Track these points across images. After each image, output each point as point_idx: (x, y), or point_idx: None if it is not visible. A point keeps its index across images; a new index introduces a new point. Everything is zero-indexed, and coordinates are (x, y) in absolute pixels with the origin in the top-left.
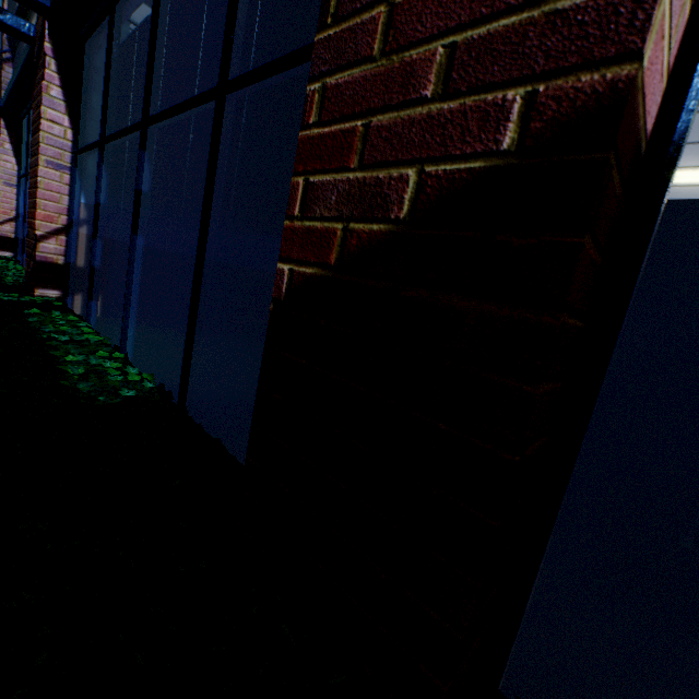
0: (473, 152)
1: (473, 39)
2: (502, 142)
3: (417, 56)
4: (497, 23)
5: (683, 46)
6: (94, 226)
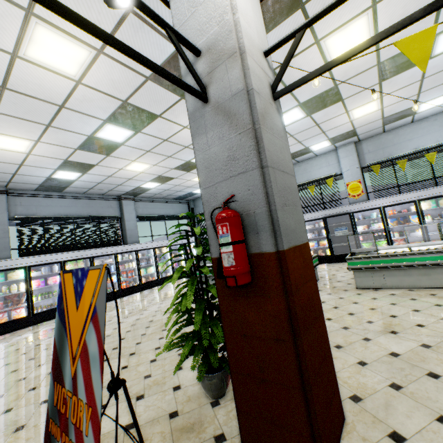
0: None
1: None
2: None
3: None
4: None
5: None
6: None
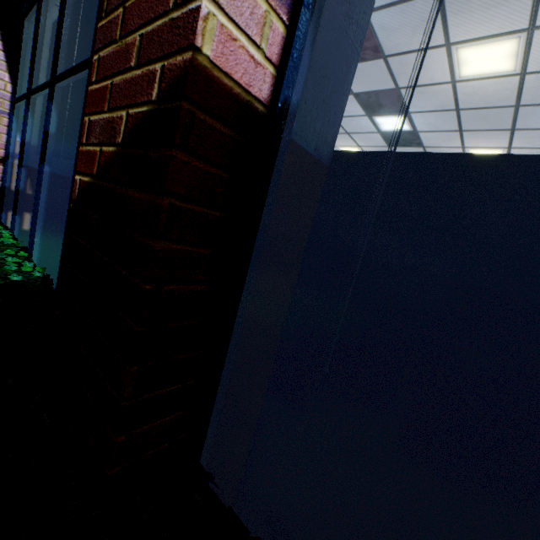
0: (144, 101)
1: (148, 33)
2: (153, 95)
3: (131, 41)
4: (156, 24)
5: (284, 48)
6: (20, 158)
